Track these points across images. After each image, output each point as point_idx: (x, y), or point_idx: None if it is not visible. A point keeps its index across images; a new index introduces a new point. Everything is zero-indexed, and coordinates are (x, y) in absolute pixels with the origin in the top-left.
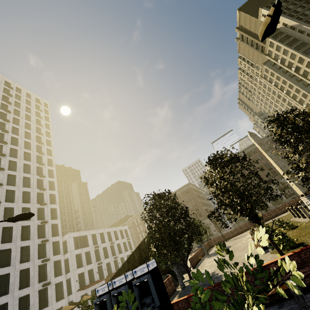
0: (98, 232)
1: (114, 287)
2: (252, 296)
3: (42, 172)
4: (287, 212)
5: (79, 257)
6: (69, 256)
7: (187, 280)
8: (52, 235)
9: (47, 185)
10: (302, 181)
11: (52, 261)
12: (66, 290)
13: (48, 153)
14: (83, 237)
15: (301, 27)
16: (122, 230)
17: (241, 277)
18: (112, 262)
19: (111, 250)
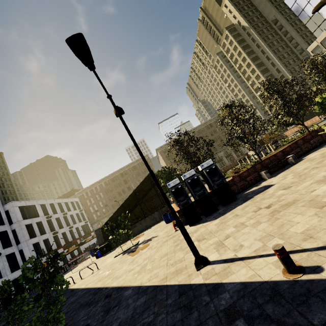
0: (47, 202)
1: (184, 179)
2: None
3: None
4: (229, 170)
5: (29, 228)
6: (15, 227)
7: None
8: None
9: None
10: (277, 123)
11: None
12: (21, 261)
13: None
14: (29, 207)
15: (249, 30)
16: (73, 202)
17: (263, 161)
18: (68, 232)
19: (64, 221)
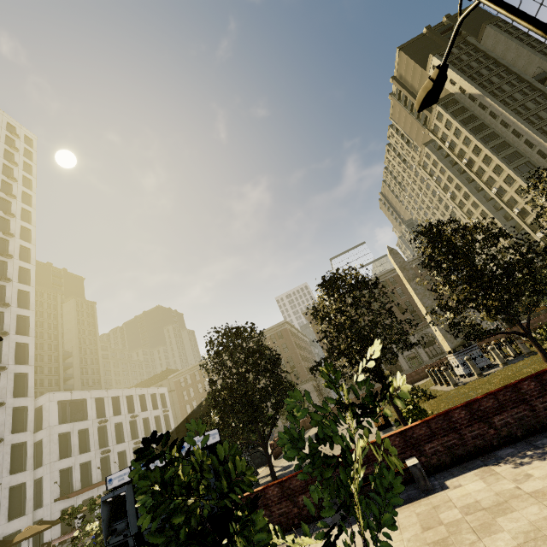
0: (109, 394)
1: None
2: (356, 427)
3: (6, 270)
4: (427, 378)
5: (65, 440)
6: (44, 436)
7: (263, 475)
8: (14, 395)
9: (13, 298)
10: (450, 327)
11: (8, 444)
12: (32, 500)
13: (22, 235)
14: (77, 401)
15: (483, 99)
16: (155, 395)
17: None
18: (130, 451)
19: (131, 428)
